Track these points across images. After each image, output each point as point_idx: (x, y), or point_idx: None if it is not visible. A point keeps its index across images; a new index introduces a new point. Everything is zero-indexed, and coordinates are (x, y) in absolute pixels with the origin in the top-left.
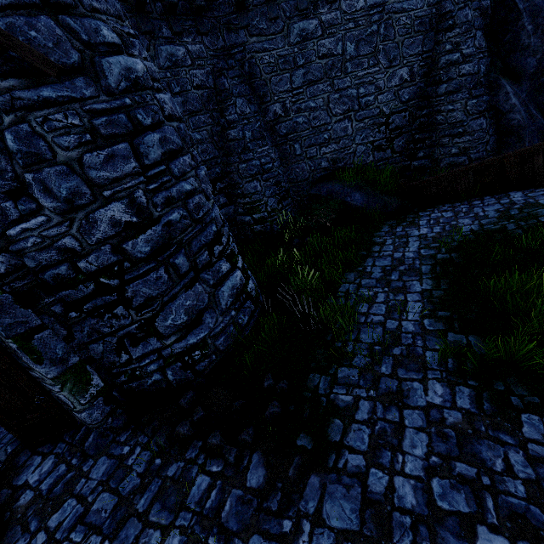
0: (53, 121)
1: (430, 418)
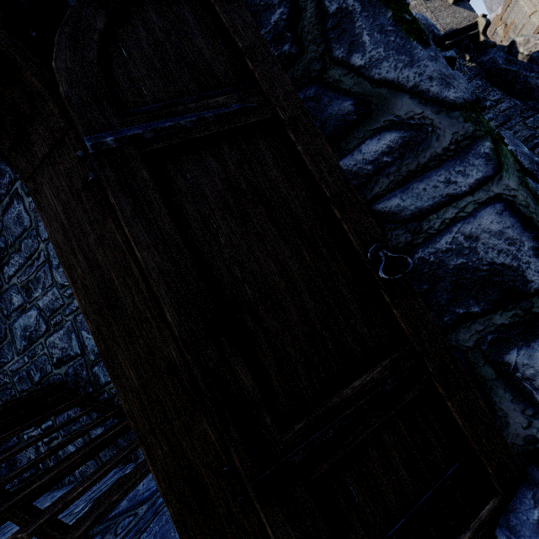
0: None
1: None
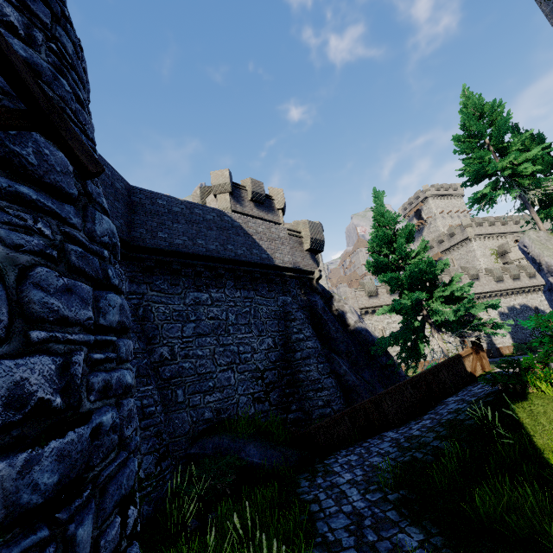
0: (10, 215)
1: None
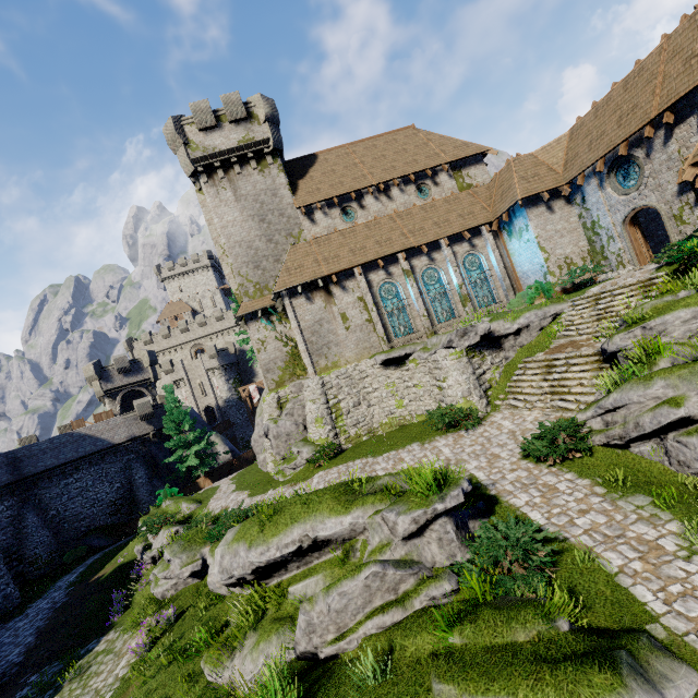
0: None
1: (52, 597)
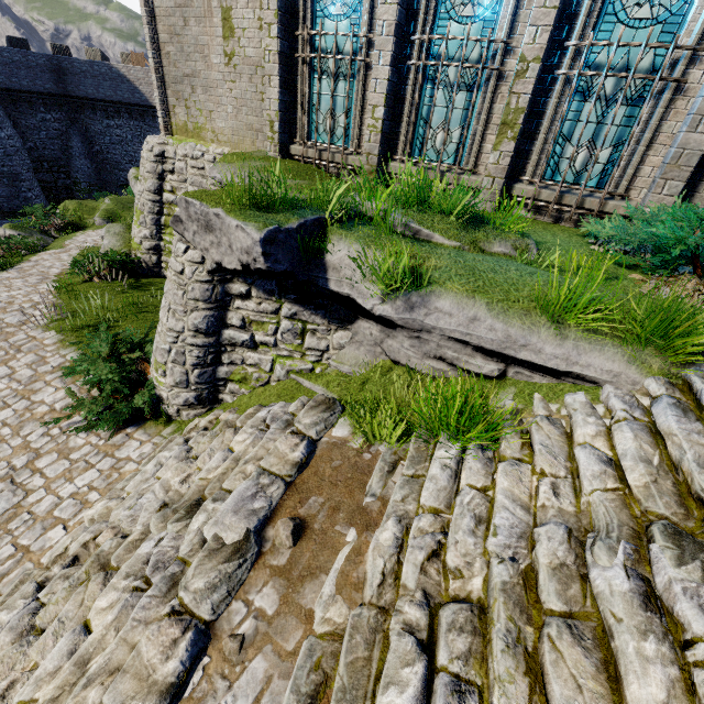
0: None
1: None
